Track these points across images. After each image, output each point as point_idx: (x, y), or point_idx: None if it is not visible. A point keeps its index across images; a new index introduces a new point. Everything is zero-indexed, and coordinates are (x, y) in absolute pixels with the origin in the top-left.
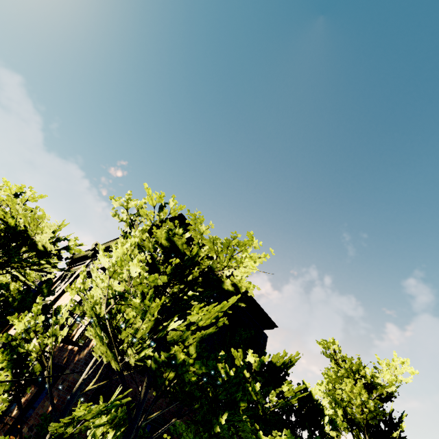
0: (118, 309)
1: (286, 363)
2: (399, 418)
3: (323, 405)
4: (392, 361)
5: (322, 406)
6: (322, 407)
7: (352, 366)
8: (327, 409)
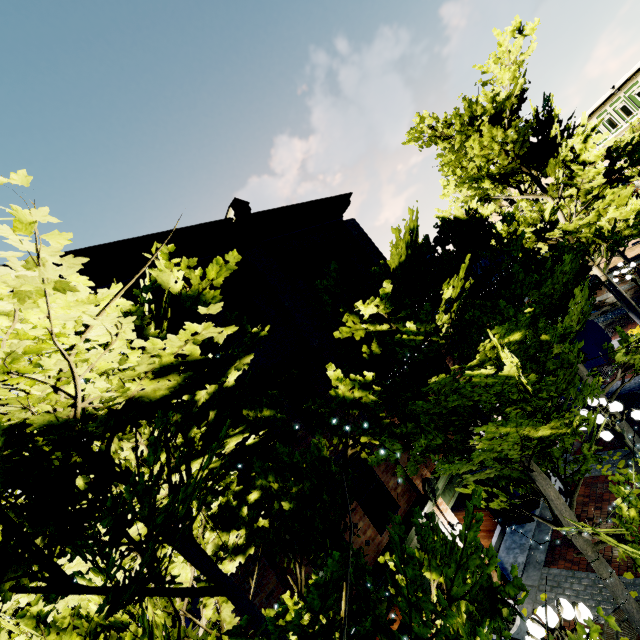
0: (91, 637)
1: (410, 241)
2: (544, 109)
3: (475, 209)
4: (499, 47)
5: (475, 211)
6: (476, 211)
7: (464, 119)
8: (485, 209)
